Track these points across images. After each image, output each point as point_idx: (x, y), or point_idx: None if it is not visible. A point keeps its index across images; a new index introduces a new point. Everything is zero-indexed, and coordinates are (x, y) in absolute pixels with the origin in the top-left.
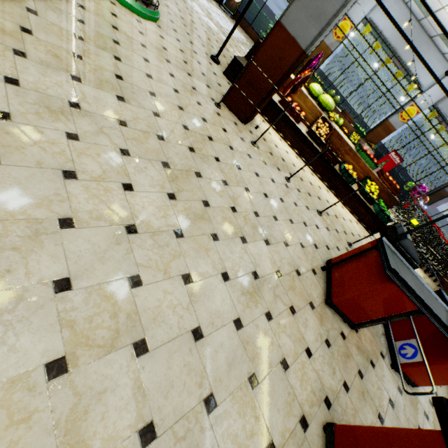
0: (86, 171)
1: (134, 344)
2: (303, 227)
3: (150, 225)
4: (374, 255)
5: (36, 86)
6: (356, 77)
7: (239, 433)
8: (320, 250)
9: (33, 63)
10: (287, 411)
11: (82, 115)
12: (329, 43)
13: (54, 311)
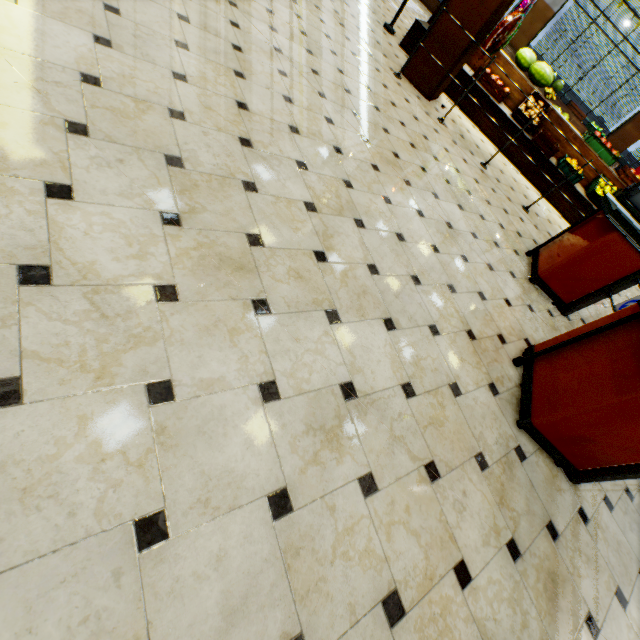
0: (298, 101)
1: (354, 220)
2: (503, 213)
3: (352, 154)
4: (595, 220)
5: (250, 31)
6: (593, 48)
7: (441, 309)
8: (525, 241)
9: (243, 13)
10: (484, 323)
11: (285, 60)
12: (550, 1)
13: (301, 178)
